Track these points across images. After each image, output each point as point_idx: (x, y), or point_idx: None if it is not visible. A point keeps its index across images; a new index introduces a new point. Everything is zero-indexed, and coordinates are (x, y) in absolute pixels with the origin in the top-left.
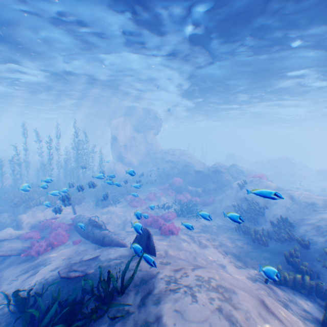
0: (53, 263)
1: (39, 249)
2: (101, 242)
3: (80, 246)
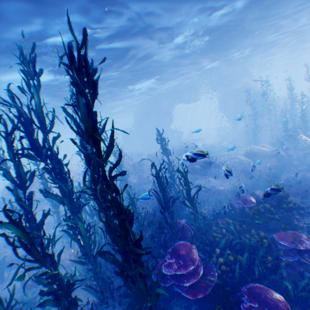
0: None
1: None
2: None
3: None
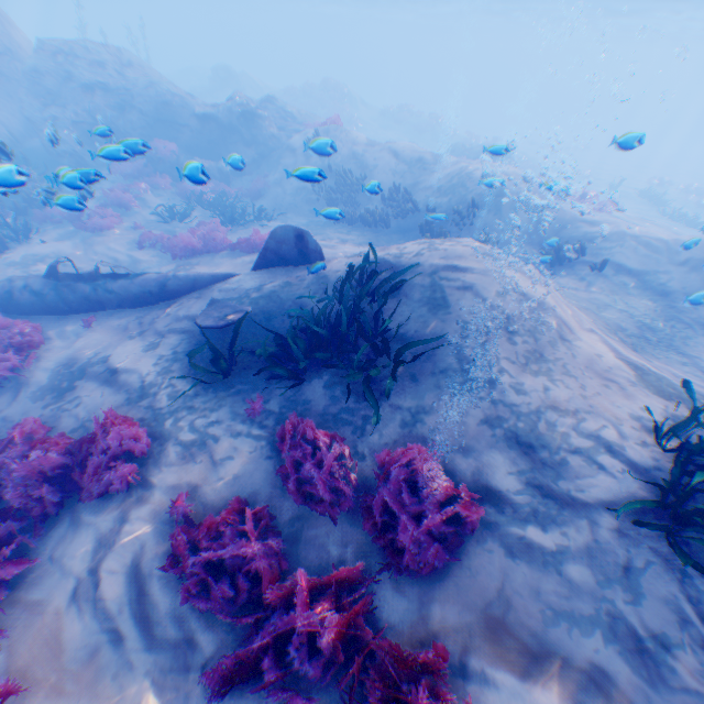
0: (119, 352)
1: (6, 364)
2: (162, 296)
3: (109, 322)
